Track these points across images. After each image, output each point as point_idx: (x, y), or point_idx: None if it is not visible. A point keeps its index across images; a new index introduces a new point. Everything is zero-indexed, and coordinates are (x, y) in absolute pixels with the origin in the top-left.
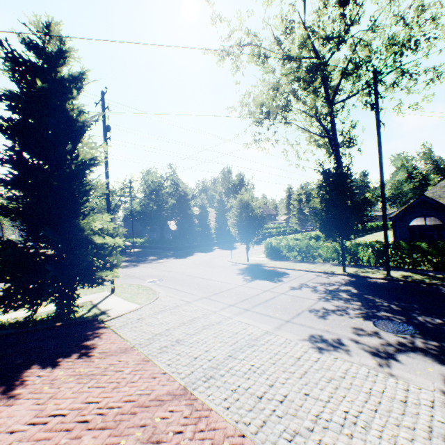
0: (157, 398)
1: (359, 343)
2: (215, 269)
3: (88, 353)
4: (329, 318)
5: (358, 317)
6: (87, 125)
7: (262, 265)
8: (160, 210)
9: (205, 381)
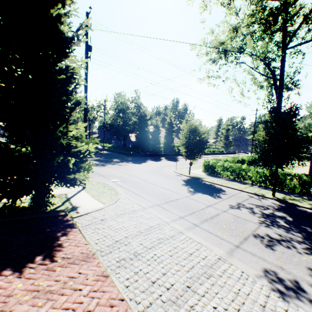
0: None
1: None
2: (164, 177)
3: (52, 257)
4: (277, 250)
5: (307, 253)
6: (69, 38)
7: (201, 179)
8: (125, 125)
9: None
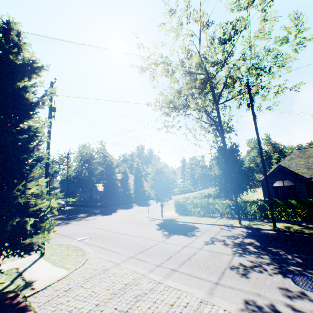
0: None
1: (295, 309)
2: (137, 225)
3: None
4: (252, 277)
5: (276, 273)
6: (33, 103)
7: (174, 220)
8: (91, 175)
9: None
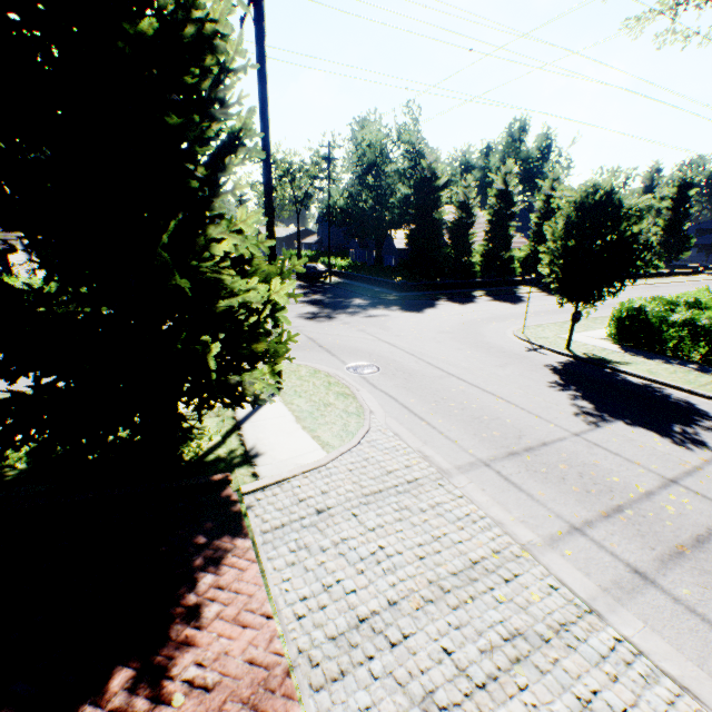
0: None
1: None
2: (491, 357)
3: (158, 680)
4: None
5: None
6: None
7: (611, 366)
8: (380, 208)
9: None
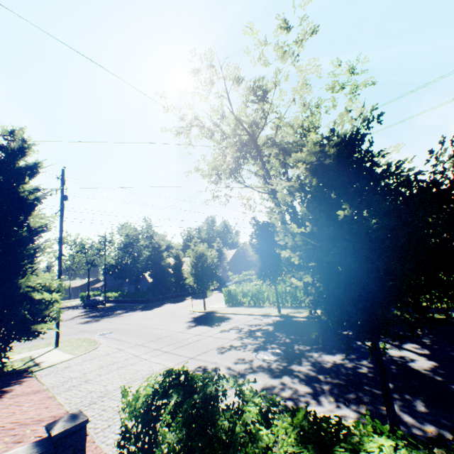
0: (39, 419)
1: (230, 369)
2: (171, 318)
3: (2, 395)
4: (226, 353)
5: (250, 350)
6: (38, 200)
7: (215, 312)
8: (134, 262)
9: (87, 406)
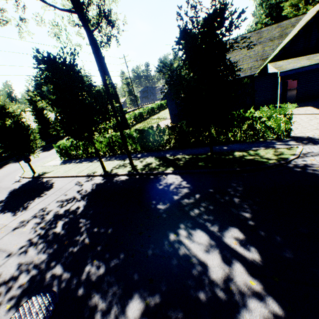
0: None
1: None
2: None
3: None
4: None
5: (11, 299)
6: None
7: (42, 176)
8: None
9: None
